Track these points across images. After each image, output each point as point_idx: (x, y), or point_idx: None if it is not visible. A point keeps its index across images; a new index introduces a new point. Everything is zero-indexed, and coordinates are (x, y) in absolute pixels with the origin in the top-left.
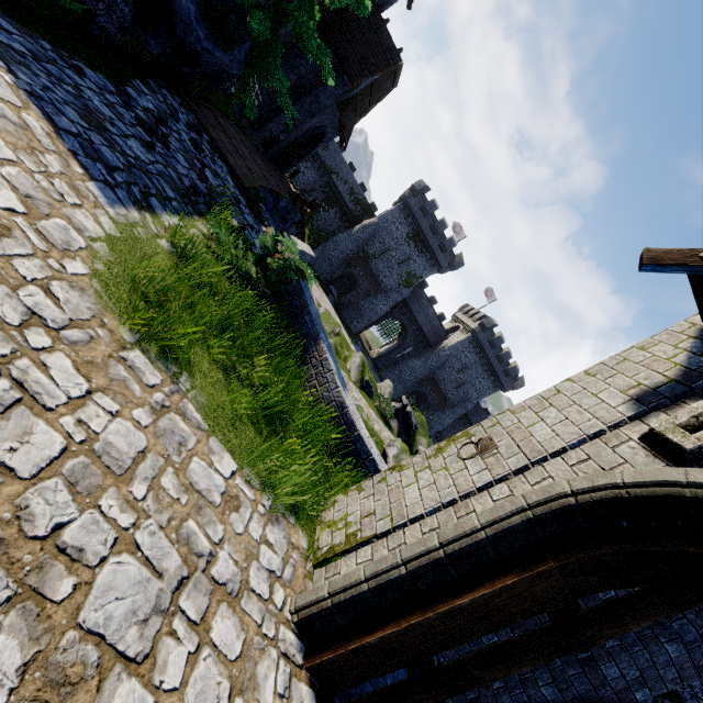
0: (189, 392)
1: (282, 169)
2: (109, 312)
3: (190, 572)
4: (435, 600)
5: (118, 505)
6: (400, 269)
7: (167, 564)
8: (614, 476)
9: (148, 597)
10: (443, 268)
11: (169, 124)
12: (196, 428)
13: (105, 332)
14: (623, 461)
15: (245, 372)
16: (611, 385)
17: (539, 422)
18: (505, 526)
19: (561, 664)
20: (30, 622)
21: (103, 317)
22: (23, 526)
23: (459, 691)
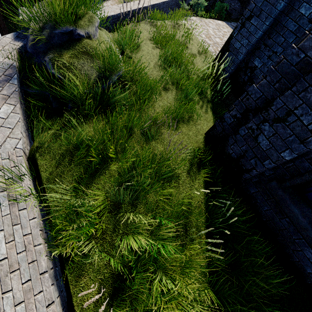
0: None
1: None
2: None
3: None
4: None
5: None
6: None
7: None
8: None
9: None
10: None
11: None
12: None
13: None
14: None
15: None
16: None
17: None
18: None
19: None
20: None
21: None
22: None
23: None
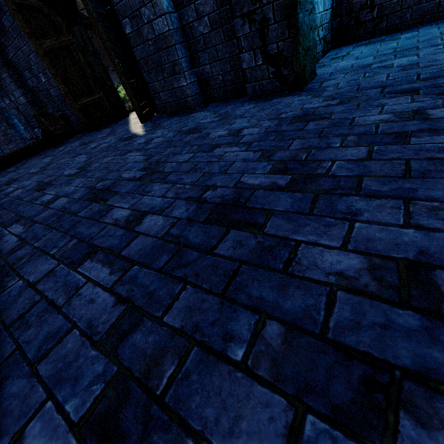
0: None
1: None
2: None
3: None
4: None
5: None
6: None
7: None
8: None
9: None
10: None
11: None
12: None
13: None
14: None
15: None
16: None
17: None
18: None
19: None
20: None
21: None
22: None
23: None
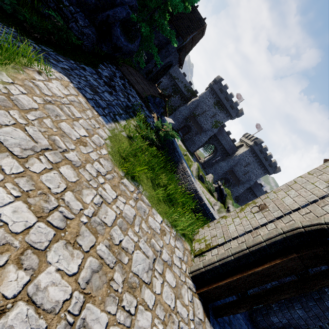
0: (143, 192)
1: (154, 83)
2: (115, 166)
3: (156, 257)
4: (246, 269)
5: (132, 234)
6: (211, 120)
7: (149, 254)
8: (321, 219)
9: (146, 264)
10: (233, 117)
11: (114, 80)
12: (147, 205)
13: (116, 173)
14: (326, 213)
15: (158, 181)
16: (320, 178)
17: (287, 196)
18: (274, 240)
19: (305, 300)
20: (121, 269)
21: (114, 168)
22: (113, 241)
23: (259, 304)
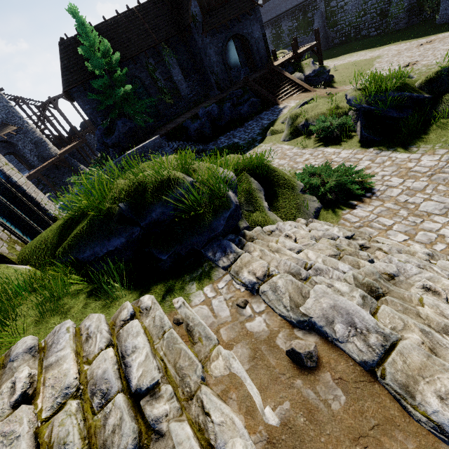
0: None
1: (257, 69)
2: None
3: None
4: None
5: None
6: None
7: None
8: None
9: None
10: None
11: None
12: None
13: None
14: None
15: None
16: None
17: None
18: None
19: None
20: None
21: None
22: None
23: None
